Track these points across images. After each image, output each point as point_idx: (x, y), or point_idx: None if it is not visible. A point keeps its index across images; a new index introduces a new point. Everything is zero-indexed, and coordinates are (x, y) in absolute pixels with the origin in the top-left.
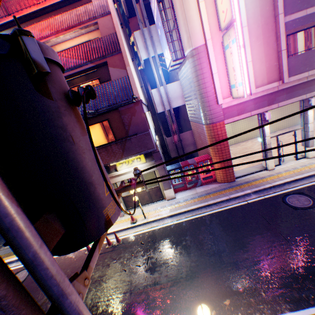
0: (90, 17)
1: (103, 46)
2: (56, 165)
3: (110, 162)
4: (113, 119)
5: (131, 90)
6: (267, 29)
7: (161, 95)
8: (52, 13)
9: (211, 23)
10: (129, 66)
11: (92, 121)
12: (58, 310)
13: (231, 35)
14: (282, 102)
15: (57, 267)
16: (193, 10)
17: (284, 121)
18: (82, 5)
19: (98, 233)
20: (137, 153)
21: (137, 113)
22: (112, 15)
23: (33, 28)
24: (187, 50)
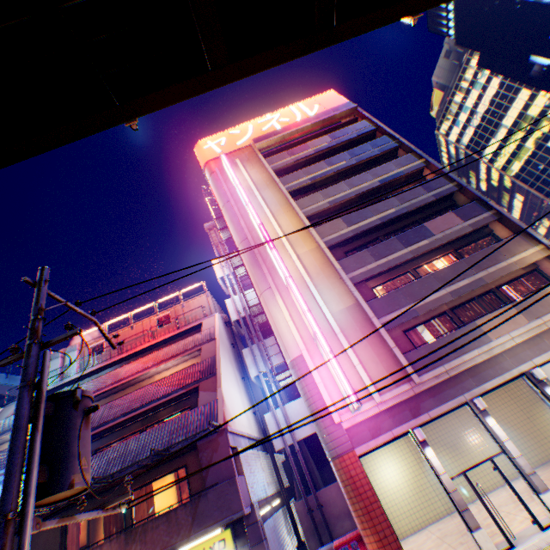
0: (196, 344)
1: (200, 369)
2: (64, 440)
3: (169, 547)
4: (194, 461)
5: (216, 415)
6: (366, 330)
7: (277, 420)
8: (164, 344)
9: (305, 334)
10: (221, 386)
11: (163, 468)
12: (25, 503)
13: (318, 343)
14: (433, 409)
15: (37, 479)
16: (284, 327)
17: (523, 447)
18: (195, 333)
19: (63, 487)
20: (215, 523)
21: (221, 446)
22: (217, 339)
23: (138, 361)
24: (287, 362)
